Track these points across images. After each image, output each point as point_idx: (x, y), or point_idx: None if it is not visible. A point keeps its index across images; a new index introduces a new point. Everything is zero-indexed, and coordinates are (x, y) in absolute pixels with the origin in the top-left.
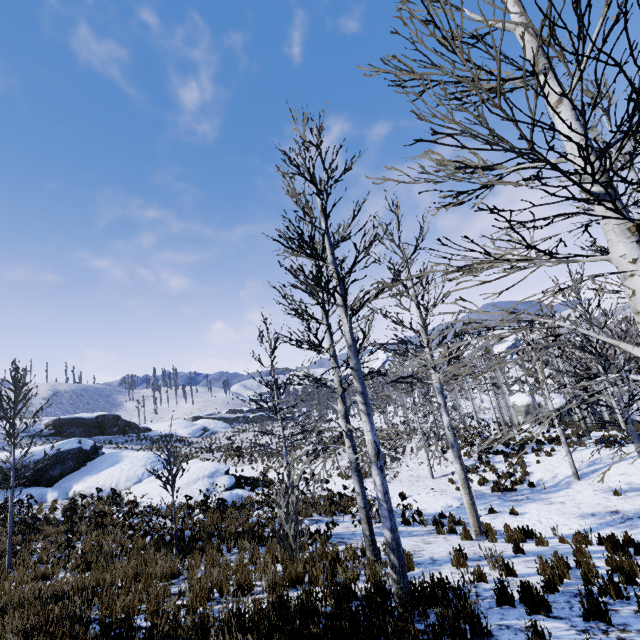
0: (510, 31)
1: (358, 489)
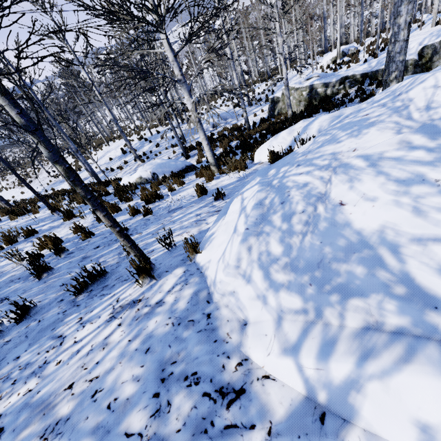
0: None
1: None
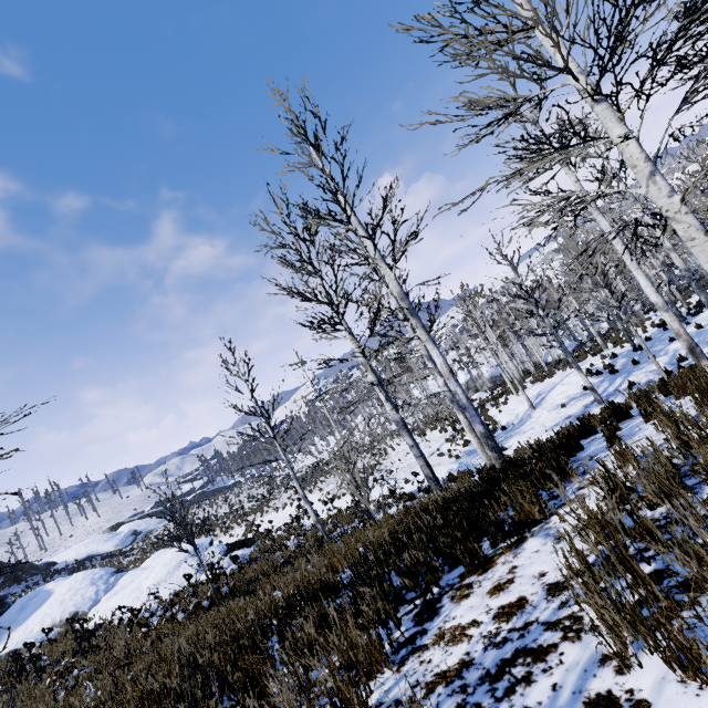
0: None
1: (411, 442)
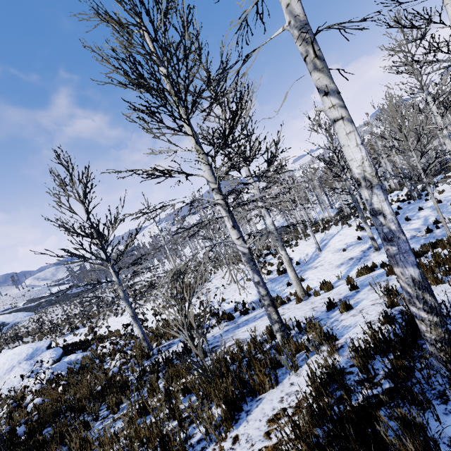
0: None
1: (257, 278)
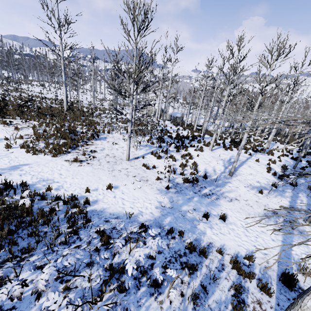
0: None
1: None
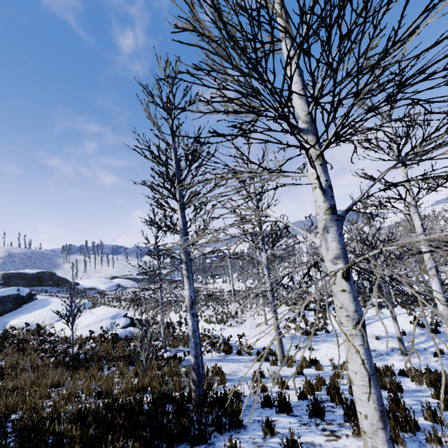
0: (270, 7)
1: None
